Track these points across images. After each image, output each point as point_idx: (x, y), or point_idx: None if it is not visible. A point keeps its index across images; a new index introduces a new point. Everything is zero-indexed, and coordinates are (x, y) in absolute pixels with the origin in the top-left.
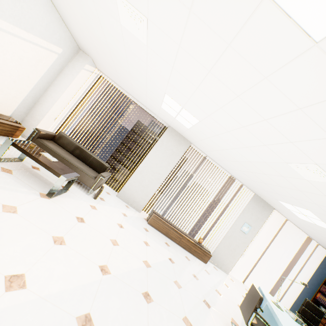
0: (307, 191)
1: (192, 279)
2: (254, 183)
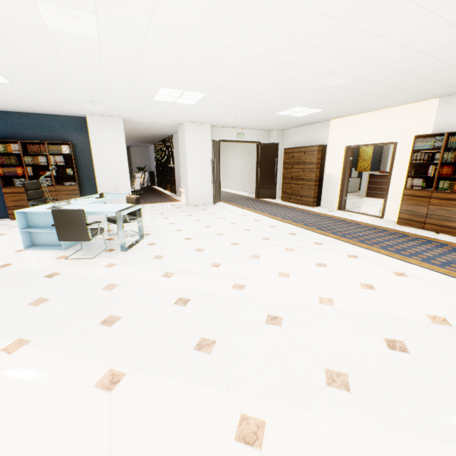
0: (26, 41)
1: None
2: None
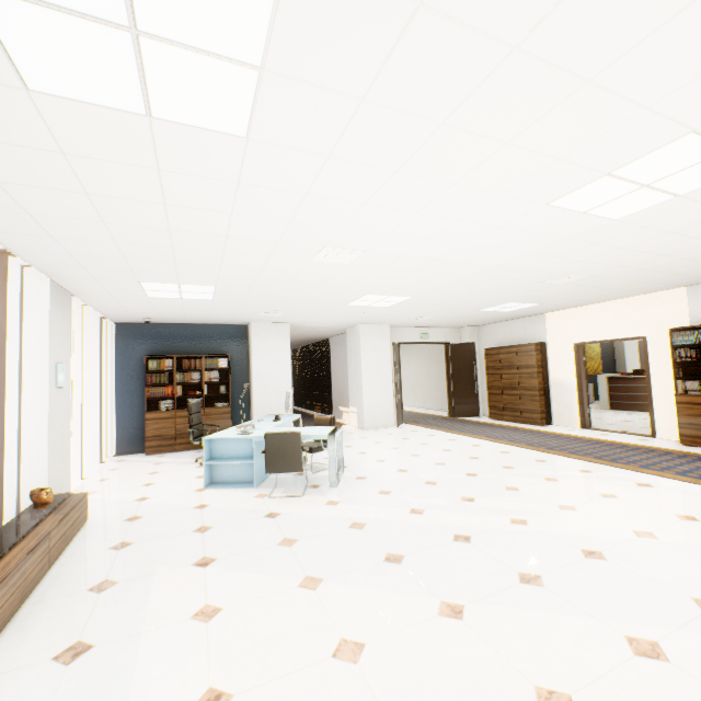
0: (278, 270)
1: (224, 531)
2: (123, 262)
